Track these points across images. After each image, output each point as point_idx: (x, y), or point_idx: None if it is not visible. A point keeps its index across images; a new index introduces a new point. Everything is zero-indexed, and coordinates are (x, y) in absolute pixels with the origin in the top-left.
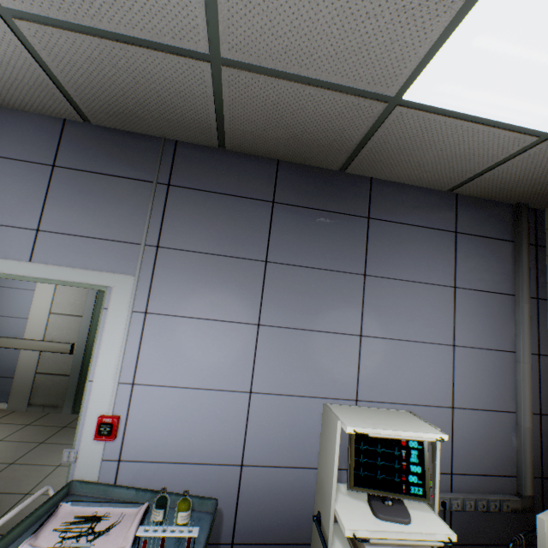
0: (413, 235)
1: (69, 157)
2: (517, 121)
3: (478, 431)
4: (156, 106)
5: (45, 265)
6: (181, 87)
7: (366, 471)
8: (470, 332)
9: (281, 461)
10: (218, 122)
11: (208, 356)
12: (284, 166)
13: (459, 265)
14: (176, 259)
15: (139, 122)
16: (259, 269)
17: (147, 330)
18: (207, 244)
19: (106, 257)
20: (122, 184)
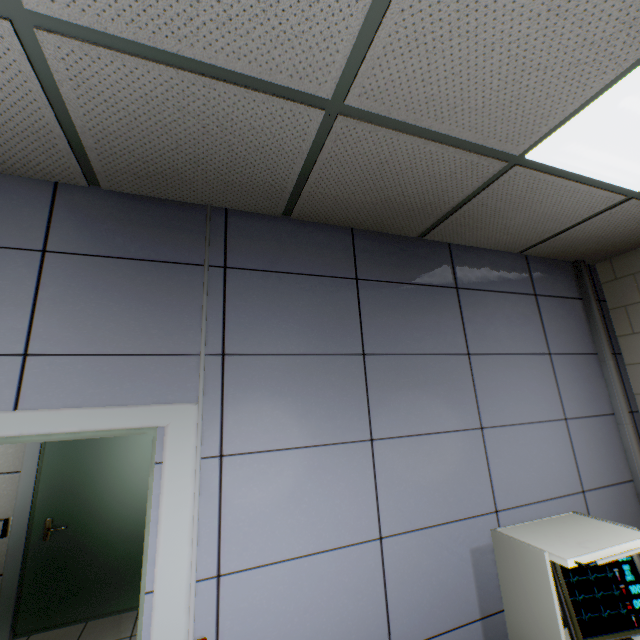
0: (501, 303)
1: (69, 236)
2: (617, 180)
3: (610, 512)
4: (218, 164)
5: (46, 410)
6: (269, 140)
7: (588, 612)
8: (574, 401)
9: (436, 626)
10: (295, 185)
11: (318, 501)
12: (360, 235)
13: (546, 329)
14: (252, 368)
15: (182, 185)
16: (357, 365)
17: (227, 483)
18: (289, 342)
19: (148, 381)
20: (159, 271)
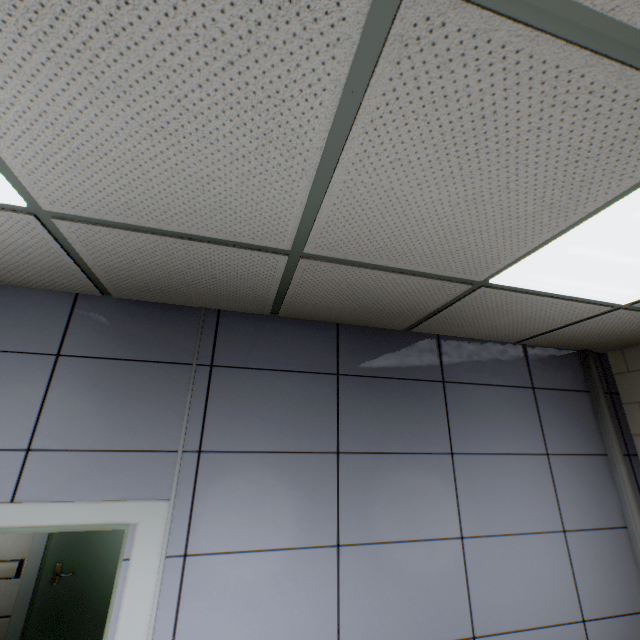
0: (493, 397)
1: (81, 341)
2: (596, 297)
3: None
4: (206, 284)
5: (36, 503)
6: (245, 271)
7: None
8: (576, 509)
9: None
10: (277, 296)
11: (276, 609)
12: (345, 330)
13: (545, 425)
14: (225, 465)
15: (178, 295)
16: (330, 464)
17: (187, 584)
18: (264, 439)
19: (128, 476)
20: (152, 370)
